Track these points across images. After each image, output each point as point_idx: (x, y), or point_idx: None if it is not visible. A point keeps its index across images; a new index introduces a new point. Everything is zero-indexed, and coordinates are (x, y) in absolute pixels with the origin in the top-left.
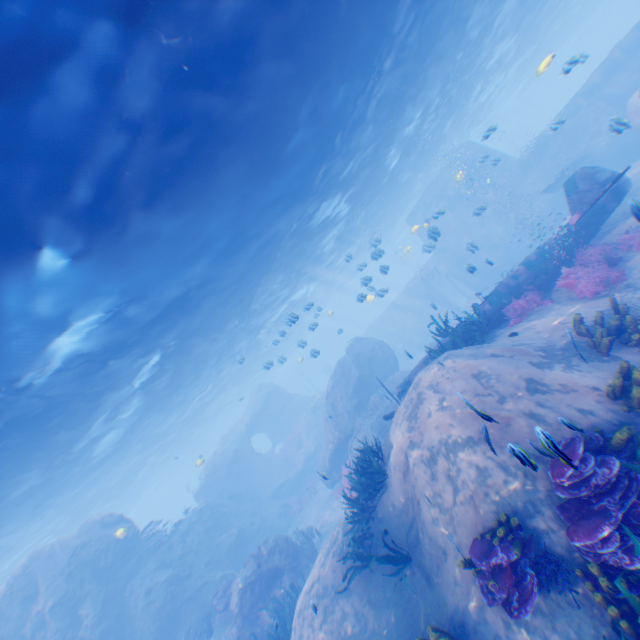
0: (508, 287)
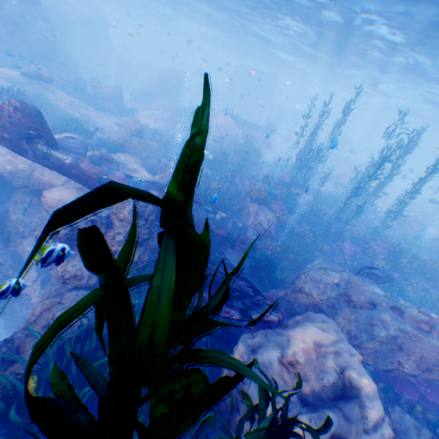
0: (244, 122)
